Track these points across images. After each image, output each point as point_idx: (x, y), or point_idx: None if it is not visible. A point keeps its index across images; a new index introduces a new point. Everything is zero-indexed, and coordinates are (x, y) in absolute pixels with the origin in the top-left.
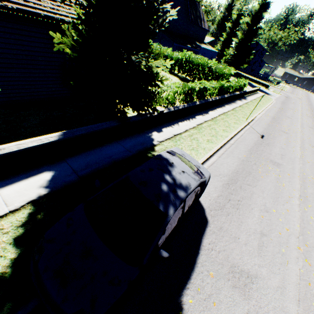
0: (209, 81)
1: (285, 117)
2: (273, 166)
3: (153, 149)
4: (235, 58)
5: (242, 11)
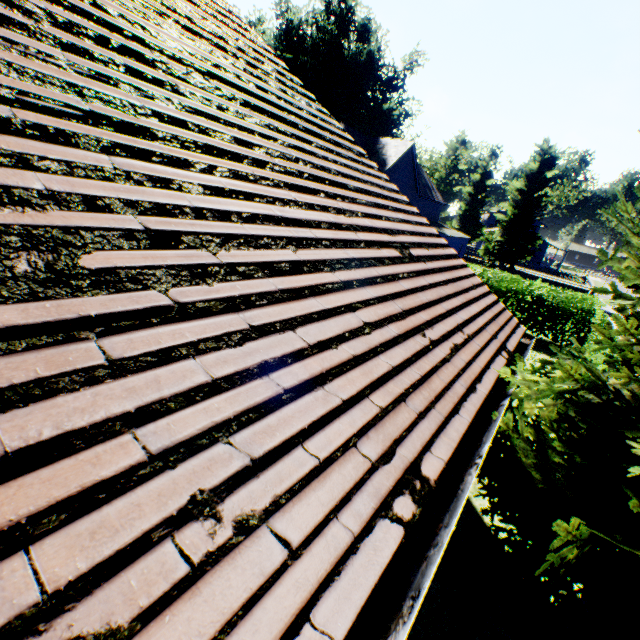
0: (541, 324)
1: None
2: None
3: None
4: (507, 246)
5: (488, 167)
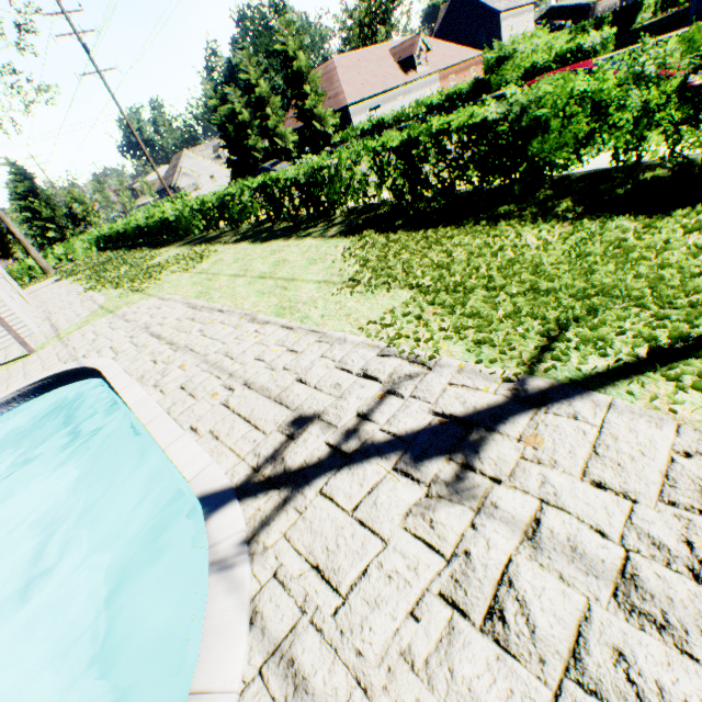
0: None
1: None
2: None
3: None
4: None
5: None
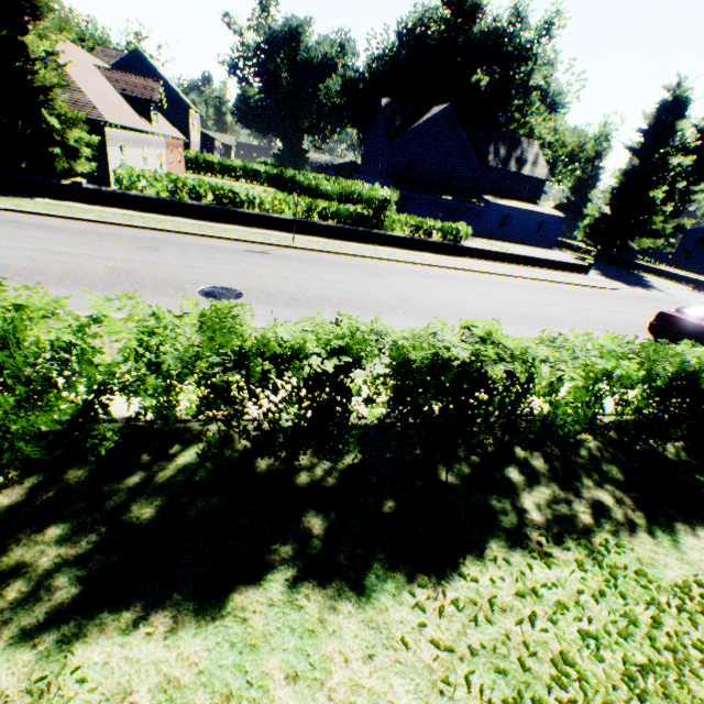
0: None
1: (513, 288)
2: (130, 246)
3: (3, 197)
4: (602, 223)
5: (684, 139)
